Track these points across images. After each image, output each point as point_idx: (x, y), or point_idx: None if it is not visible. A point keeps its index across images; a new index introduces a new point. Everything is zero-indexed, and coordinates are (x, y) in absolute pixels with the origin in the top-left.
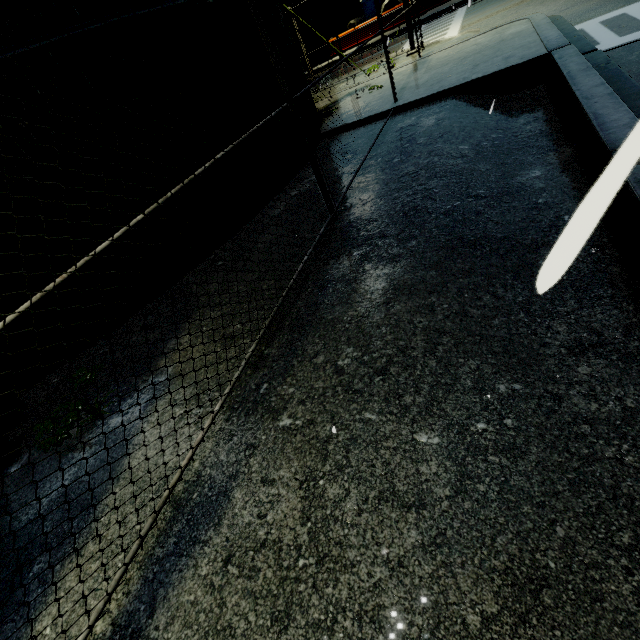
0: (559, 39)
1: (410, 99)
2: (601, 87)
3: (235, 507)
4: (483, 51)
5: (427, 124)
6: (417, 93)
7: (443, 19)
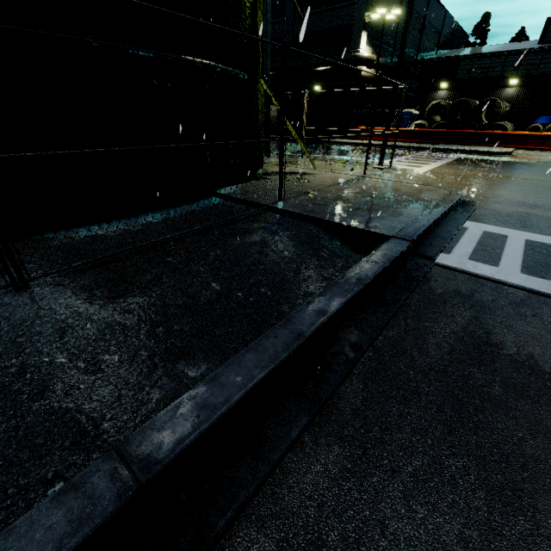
0: (417, 228)
1: (285, 206)
2: (316, 317)
3: None
4: (385, 199)
5: (250, 238)
6: (298, 204)
7: (440, 155)
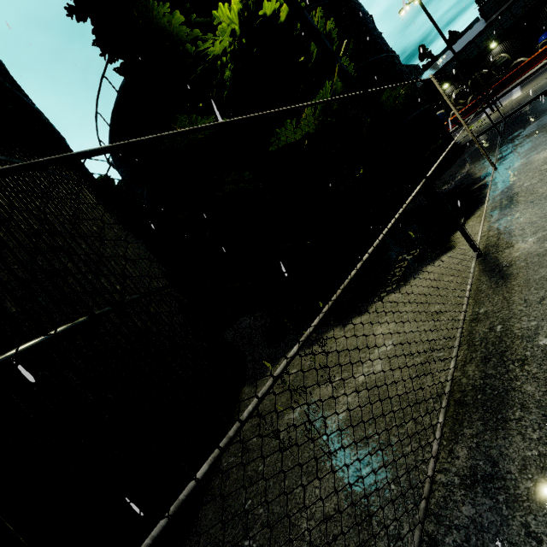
0: None
1: (511, 112)
2: None
3: (517, 146)
4: (545, 84)
5: (527, 109)
6: (513, 109)
7: (503, 98)
